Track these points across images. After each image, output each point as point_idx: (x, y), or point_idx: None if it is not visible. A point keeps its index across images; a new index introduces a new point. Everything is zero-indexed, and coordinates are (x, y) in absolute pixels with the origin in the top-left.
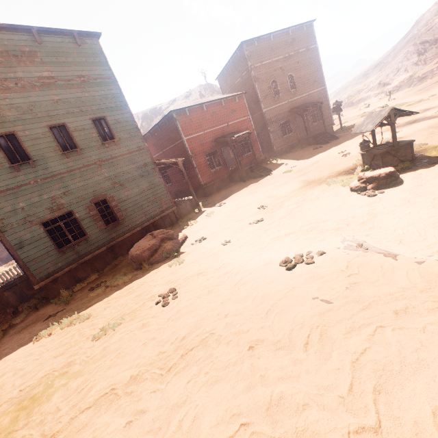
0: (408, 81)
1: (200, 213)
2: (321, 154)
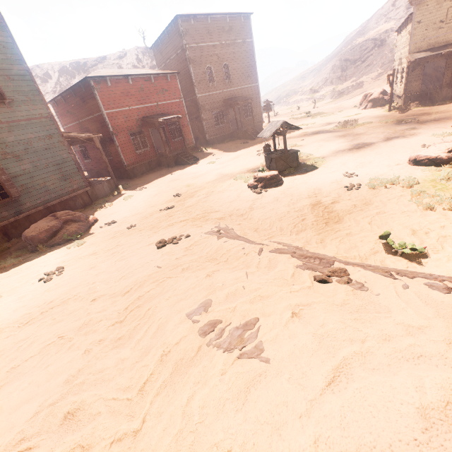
0: (331, 93)
1: (119, 196)
2: (244, 149)
